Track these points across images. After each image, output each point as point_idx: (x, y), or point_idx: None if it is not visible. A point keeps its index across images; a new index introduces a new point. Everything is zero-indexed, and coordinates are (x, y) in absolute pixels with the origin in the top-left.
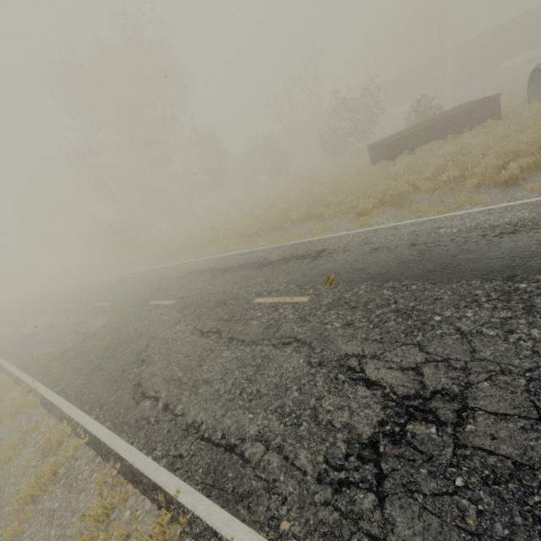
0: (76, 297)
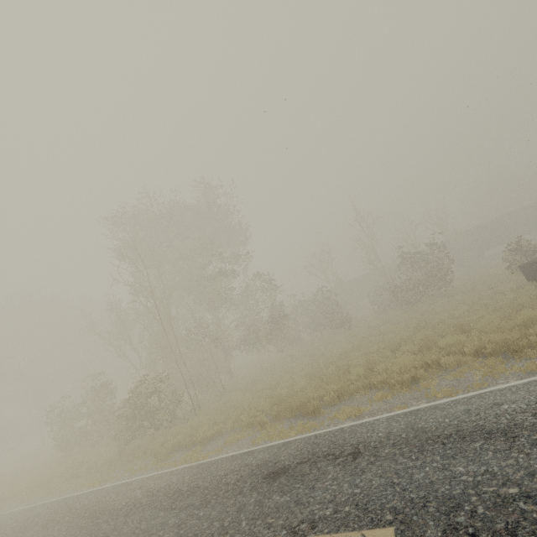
0: (113, 534)
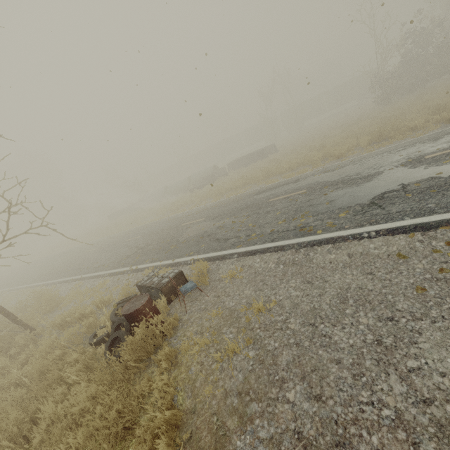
0: None
